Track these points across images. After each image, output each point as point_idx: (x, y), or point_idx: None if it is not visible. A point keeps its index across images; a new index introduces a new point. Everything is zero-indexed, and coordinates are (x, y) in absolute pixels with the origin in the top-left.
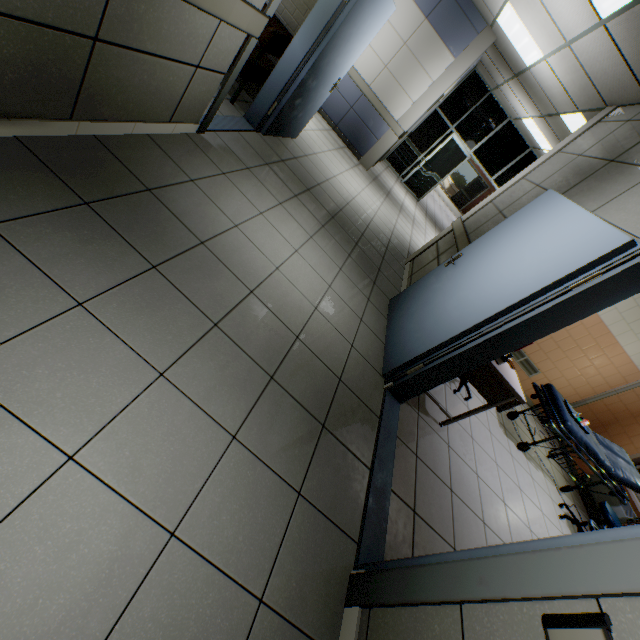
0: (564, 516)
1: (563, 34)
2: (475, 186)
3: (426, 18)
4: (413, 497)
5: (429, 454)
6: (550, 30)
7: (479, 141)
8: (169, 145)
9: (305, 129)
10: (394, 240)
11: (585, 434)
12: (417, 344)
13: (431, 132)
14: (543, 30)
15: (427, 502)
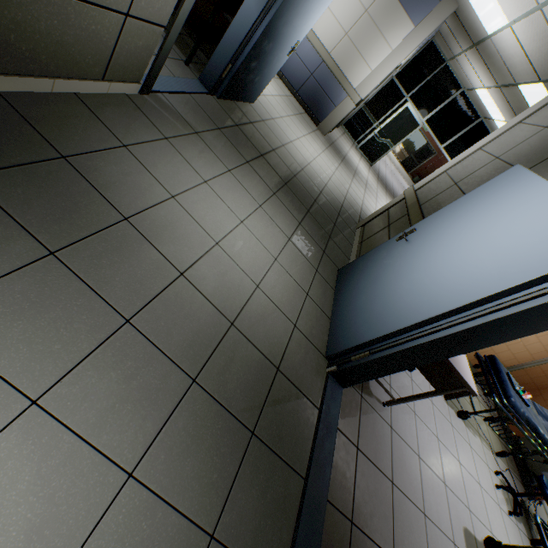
0: (500, 486)
1: None
2: (424, 152)
3: None
4: (351, 503)
5: (371, 443)
6: None
7: (432, 110)
8: (101, 106)
9: (265, 94)
10: (346, 205)
11: (526, 407)
12: (364, 328)
13: (387, 100)
14: None
15: (366, 505)
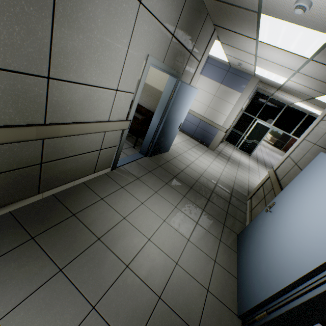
0: None
1: (291, 69)
2: (285, 135)
3: (221, 83)
4: None
5: None
6: (283, 69)
7: (273, 119)
8: (93, 183)
9: (175, 144)
10: (236, 186)
11: None
12: (257, 288)
13: (244, 122)
14: (279, 70)
15: None
